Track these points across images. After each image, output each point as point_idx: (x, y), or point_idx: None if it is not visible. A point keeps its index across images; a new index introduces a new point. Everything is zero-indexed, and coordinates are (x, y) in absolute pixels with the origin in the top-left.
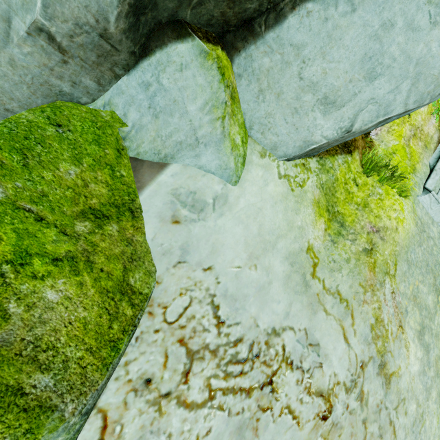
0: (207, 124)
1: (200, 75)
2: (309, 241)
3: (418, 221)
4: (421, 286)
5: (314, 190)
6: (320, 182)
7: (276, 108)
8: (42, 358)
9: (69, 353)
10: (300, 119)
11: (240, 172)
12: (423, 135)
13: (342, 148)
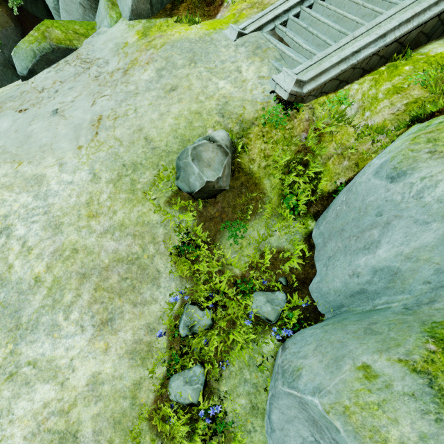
0: (104, 12)
1: (103, 1)
2: (127, 41)
3: (207, 38)
4: (176, 55)
5: (139, 28)
6: (144, 26)
7: (123, 3)
8: (49, 33)
9: (53, 36)
10: (126, 2)
11: (114, 25)
12: (262, 5)
13: (166, 16)
